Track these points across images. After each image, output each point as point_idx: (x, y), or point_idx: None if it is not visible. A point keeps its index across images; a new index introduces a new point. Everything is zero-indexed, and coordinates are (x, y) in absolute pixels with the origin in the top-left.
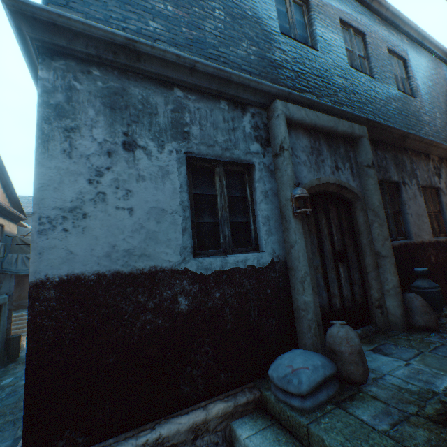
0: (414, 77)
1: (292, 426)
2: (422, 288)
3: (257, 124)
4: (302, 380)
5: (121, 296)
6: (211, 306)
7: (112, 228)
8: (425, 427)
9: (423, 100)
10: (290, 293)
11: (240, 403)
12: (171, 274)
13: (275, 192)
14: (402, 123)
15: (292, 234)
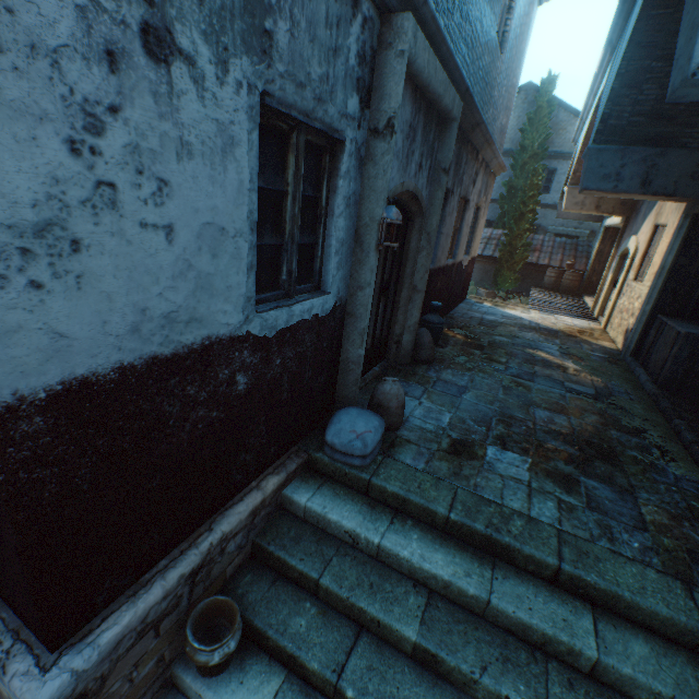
0: (514, 12)
1: (350, 480)
2: (433, 324)
3: (365, 49)
4: (368, 444)
5: (162, 395)
6: (271, 377)
7: (138, 272)
8: (445, 459)
9: (505, 60)
10: (342, 343)
11: (292, 471)
12: (230, 345)
13: (357, 199)
14: (480, 98)
15: (367, 272)
